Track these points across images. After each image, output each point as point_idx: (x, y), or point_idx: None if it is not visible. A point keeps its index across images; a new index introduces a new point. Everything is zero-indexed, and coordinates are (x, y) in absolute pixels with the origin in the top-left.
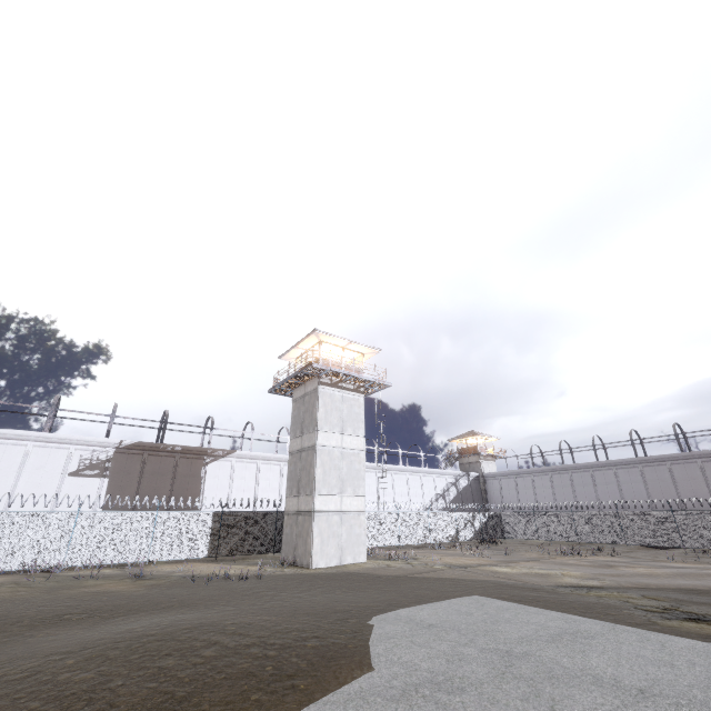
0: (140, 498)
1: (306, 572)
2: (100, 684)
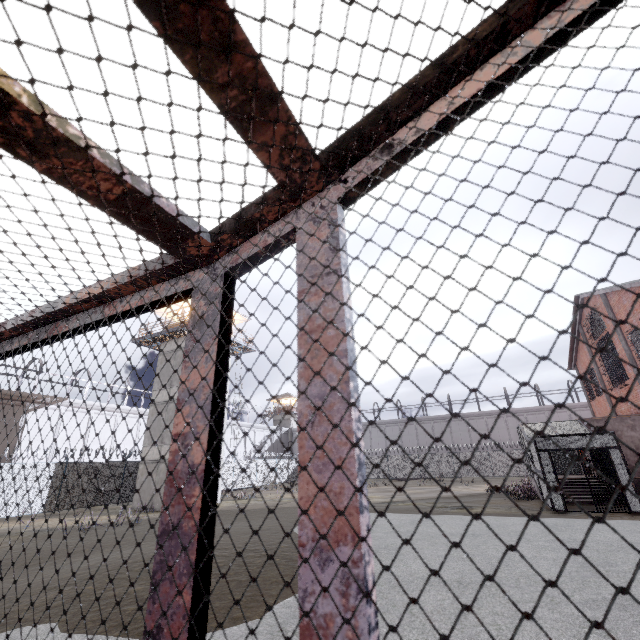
0: None
1: None
2: None
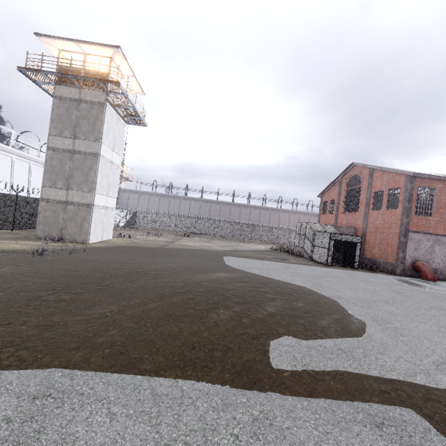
0: None
1: (95, 246)
2: (285, 309)
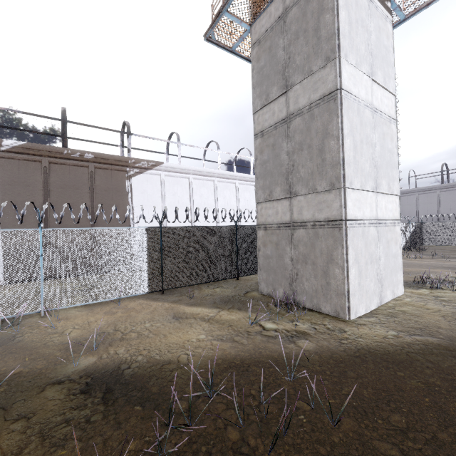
0: (52, 216)
1: (369, 342)
2: None
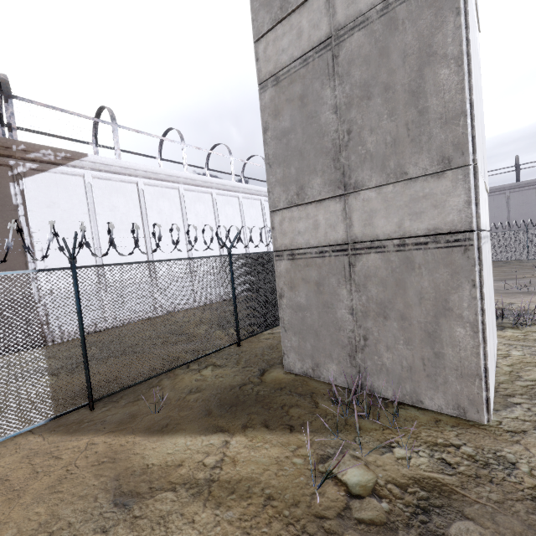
0: None
1: None
2: None
